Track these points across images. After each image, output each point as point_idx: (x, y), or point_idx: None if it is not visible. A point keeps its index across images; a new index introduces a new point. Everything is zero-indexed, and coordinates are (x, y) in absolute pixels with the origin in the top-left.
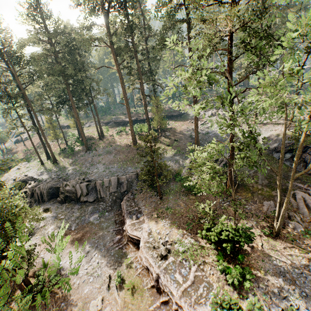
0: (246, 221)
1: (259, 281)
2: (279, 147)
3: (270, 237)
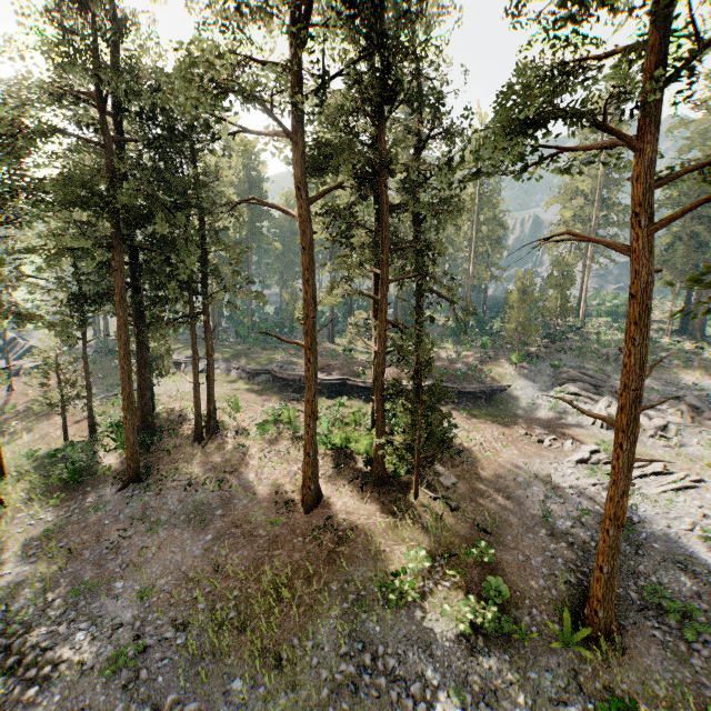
0: None
1: None
2: None
3: None
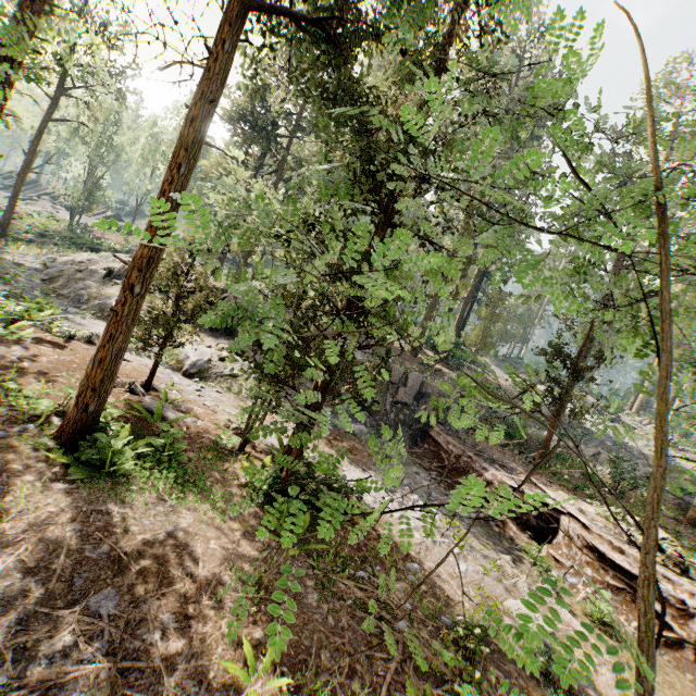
0: None
1: None
2: None
3: None
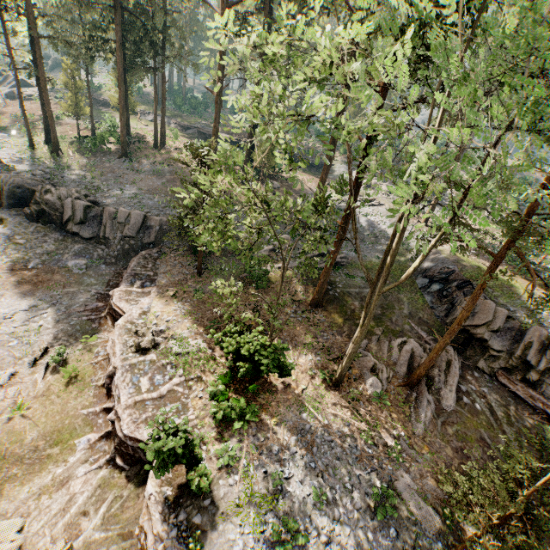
0: (306, 352)
1: (261, 429)
2: (431, 270)
3: (325, 384)
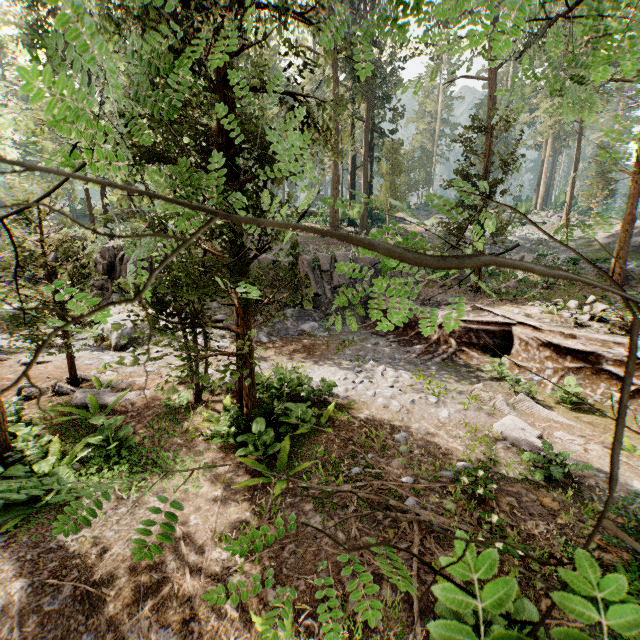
0: None
1: None
2: None
3: None
